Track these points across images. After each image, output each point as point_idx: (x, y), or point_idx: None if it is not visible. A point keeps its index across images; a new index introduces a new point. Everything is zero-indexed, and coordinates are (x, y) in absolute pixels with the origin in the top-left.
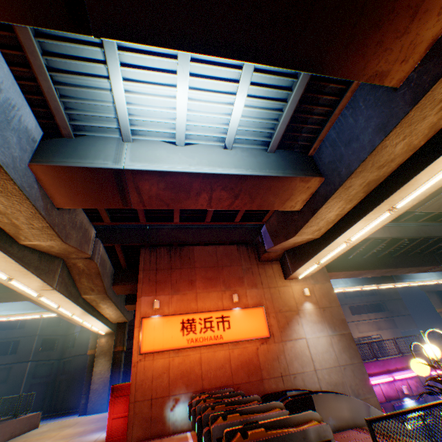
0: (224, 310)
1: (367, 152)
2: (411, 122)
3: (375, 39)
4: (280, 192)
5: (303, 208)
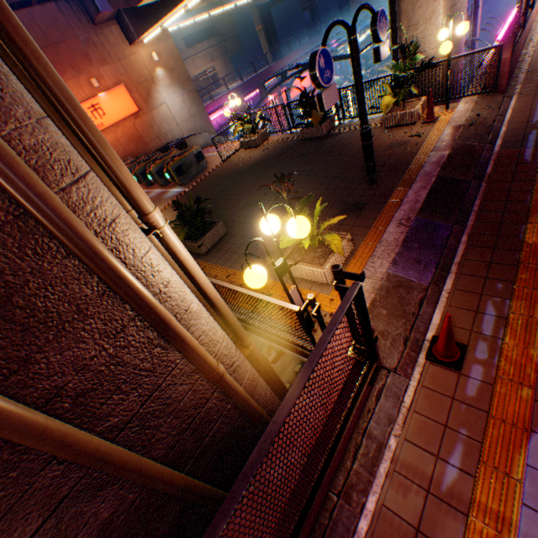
0: (92, 100)
1: None
2: None
3: None
4: None
5: None
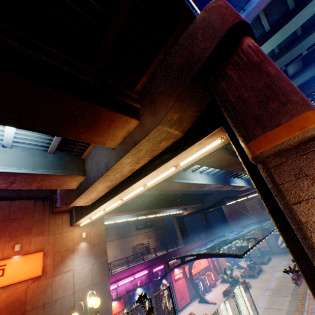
0: (3, 259)
1: (101, 175)
2: (119, 168)
3: (91, 130)
4: (55, 181)
5: (76, 189)
